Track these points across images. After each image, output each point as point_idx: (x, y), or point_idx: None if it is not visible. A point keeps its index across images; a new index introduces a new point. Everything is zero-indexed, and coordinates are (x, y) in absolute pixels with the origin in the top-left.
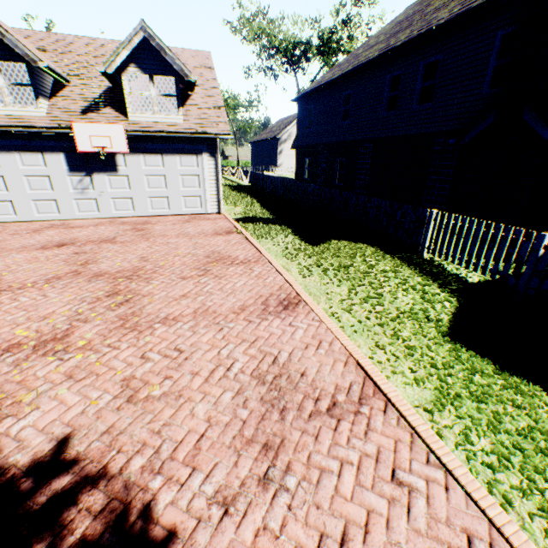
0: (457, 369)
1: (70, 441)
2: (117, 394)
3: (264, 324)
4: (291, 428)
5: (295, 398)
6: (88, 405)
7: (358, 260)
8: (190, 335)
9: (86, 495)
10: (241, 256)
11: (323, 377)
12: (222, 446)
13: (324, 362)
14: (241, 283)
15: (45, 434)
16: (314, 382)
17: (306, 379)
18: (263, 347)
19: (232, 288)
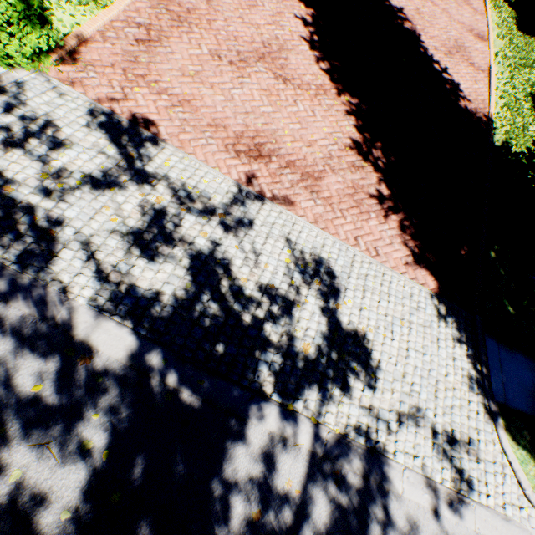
0: (519, 96)
1: (403, 10)
2: (414, 10)
3: (466, 34)
4: (457, 56)
5: (462, 54)
6: (407, 6)
7: (533, 54)
8: (439, 14)
9: (407, 23)
10: (474, 6)
11: (474, 59)
12: (438, 43)
13: (478, 58)
14: (466, 16)
15: (397, 4)
16: (471, 57)
17: (469, 55)
18: (461, 38)
19: (461, 15)
